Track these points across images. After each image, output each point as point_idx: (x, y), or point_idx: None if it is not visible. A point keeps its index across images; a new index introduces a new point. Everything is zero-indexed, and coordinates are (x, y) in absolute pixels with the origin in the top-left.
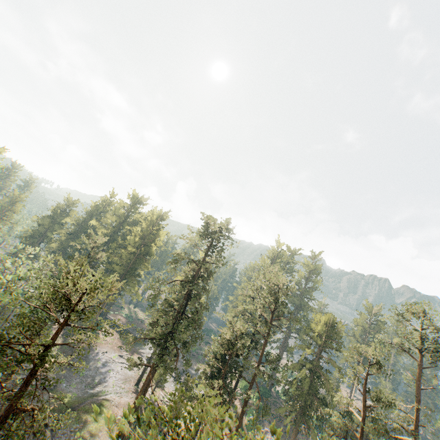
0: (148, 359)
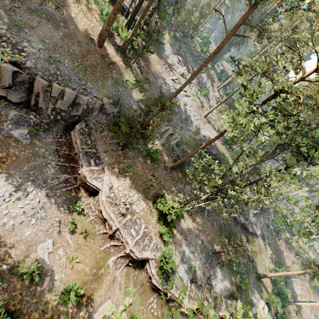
0: (181, 75)
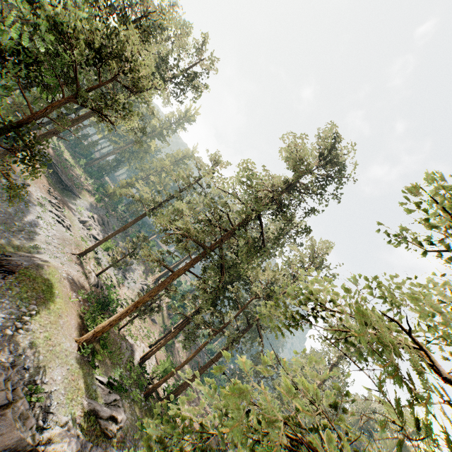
0: (82, 221)
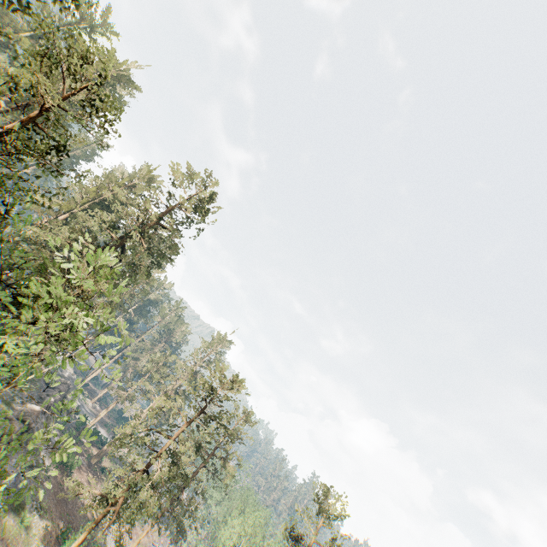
0: None
